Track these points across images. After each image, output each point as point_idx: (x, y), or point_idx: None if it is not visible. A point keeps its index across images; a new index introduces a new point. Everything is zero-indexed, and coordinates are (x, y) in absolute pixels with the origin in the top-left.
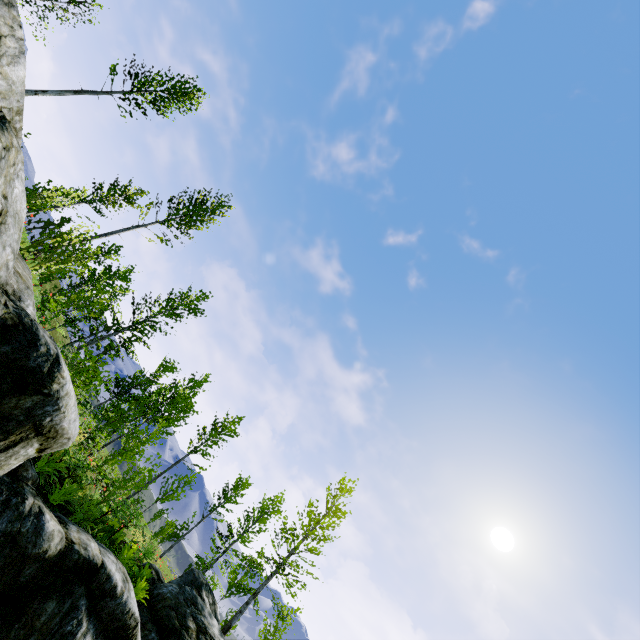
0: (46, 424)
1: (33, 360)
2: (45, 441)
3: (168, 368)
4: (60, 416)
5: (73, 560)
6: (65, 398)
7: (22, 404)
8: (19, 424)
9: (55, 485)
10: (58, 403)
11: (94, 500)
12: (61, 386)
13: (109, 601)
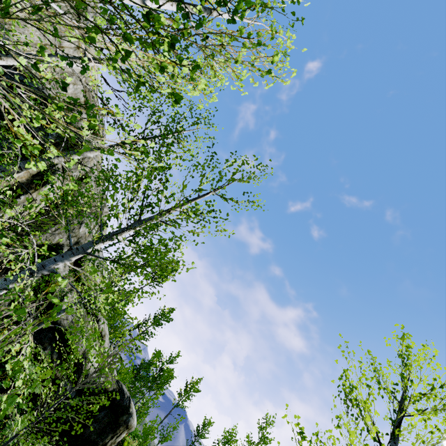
0: (129, 424)
1: (124, 401)
2: (128, 430)
3: (157, 355)
4: (133, 420)
5: None
6: (133, 413)
7: (123, 419)
8: (122, 426)
9: (120, 443)
10: (132, 415)
11: None
12: (132, 408)
13: None
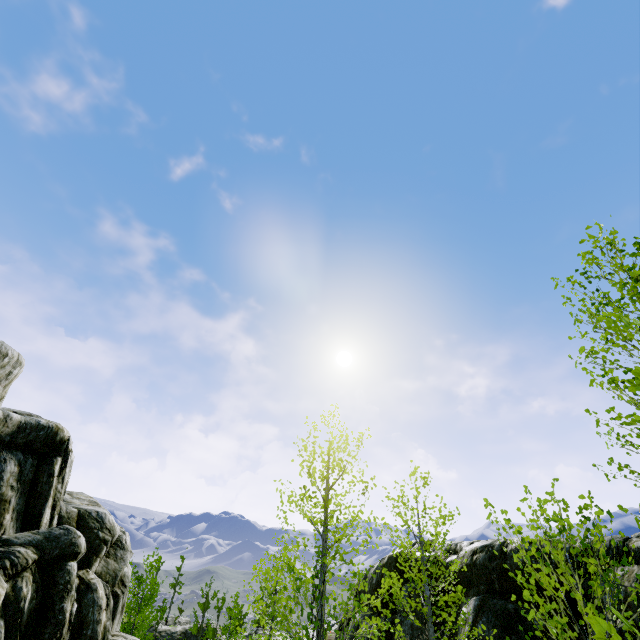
0: None
1: None
2: None
3: None
4: None
5: None
6: None
7: None
8: None
9: None
10: None
11: None
12: None
13: None
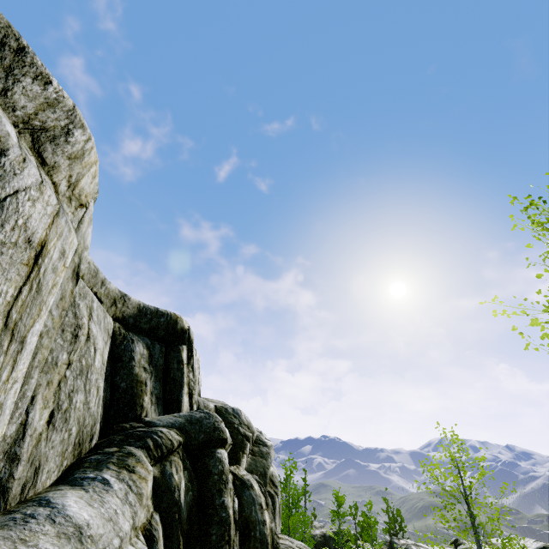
0: None
1: None
2: None
3: None
4: None
5: None
6: None
7: None
8: None
9: None
10: None
11: None
12: None
13: None
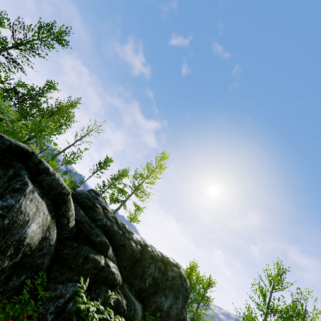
0: None
1: None
2: None
3: (51, 86)
4: None
5: (5, 144)
6: None
7: None
8: None
9: None
10: None
11: (16, 130)
12: None
13: (45, 177)
